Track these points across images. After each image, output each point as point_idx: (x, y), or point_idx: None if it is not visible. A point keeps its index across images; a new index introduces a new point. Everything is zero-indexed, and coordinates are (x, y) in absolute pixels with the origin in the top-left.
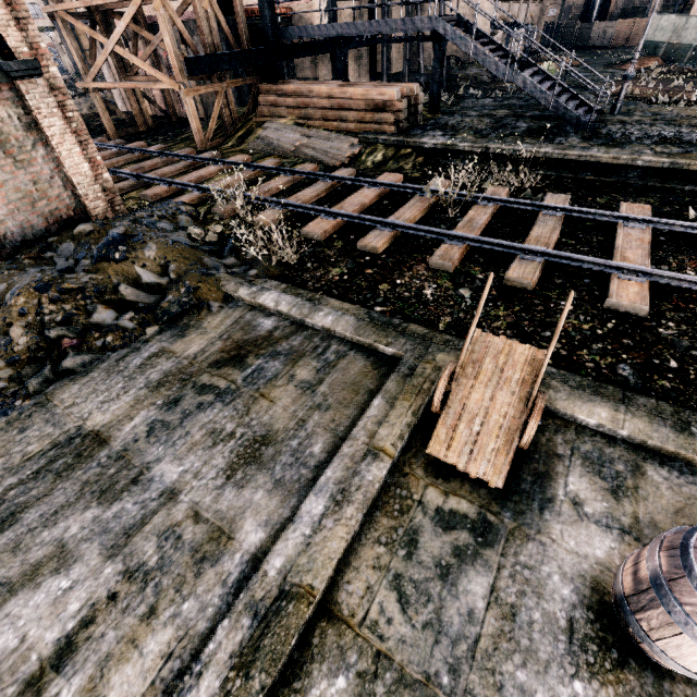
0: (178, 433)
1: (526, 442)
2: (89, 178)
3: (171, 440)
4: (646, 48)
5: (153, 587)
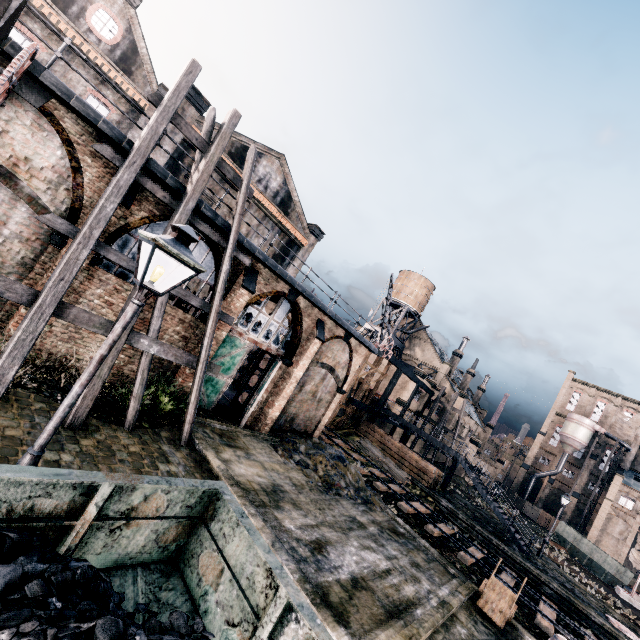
0: (388, 542)
1: (511, 617)
2: (324, 423)
3: (387, 542)
4: (558, 537)
5: (403, 575)
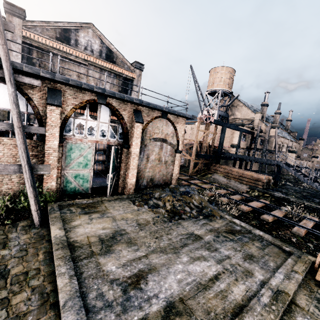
0: (222, 244)
1: None
2: (176, 175)
3: (221, 245)
4: None
5: (234, 275)
